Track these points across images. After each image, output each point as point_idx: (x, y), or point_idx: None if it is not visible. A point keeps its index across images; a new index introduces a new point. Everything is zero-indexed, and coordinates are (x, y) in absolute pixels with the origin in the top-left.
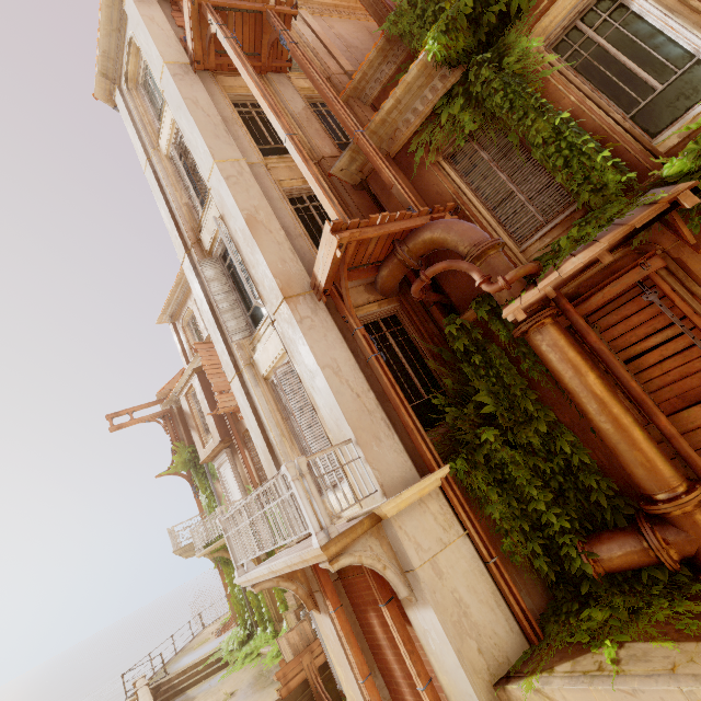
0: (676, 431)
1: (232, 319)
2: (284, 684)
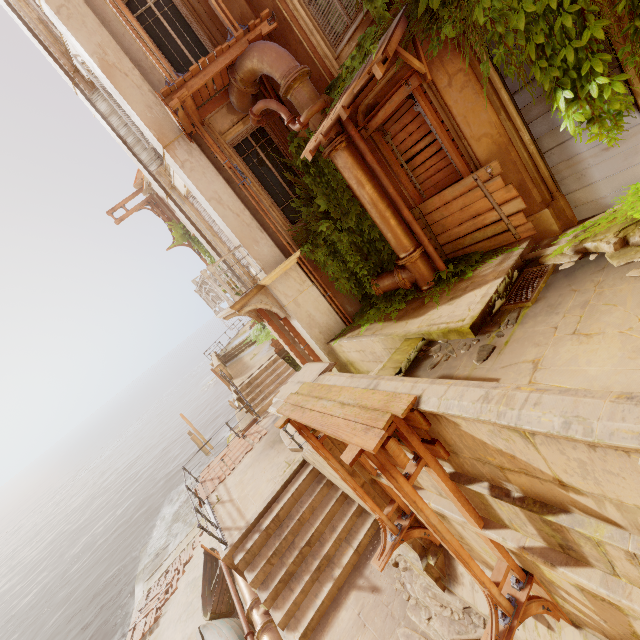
0: (412, 219)
1: (143, 151)
2: (276, 348)
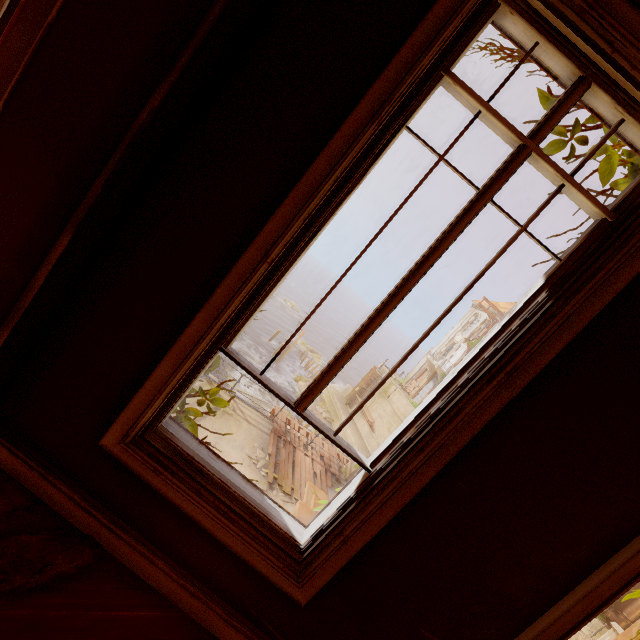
0: None
1: None
2: None
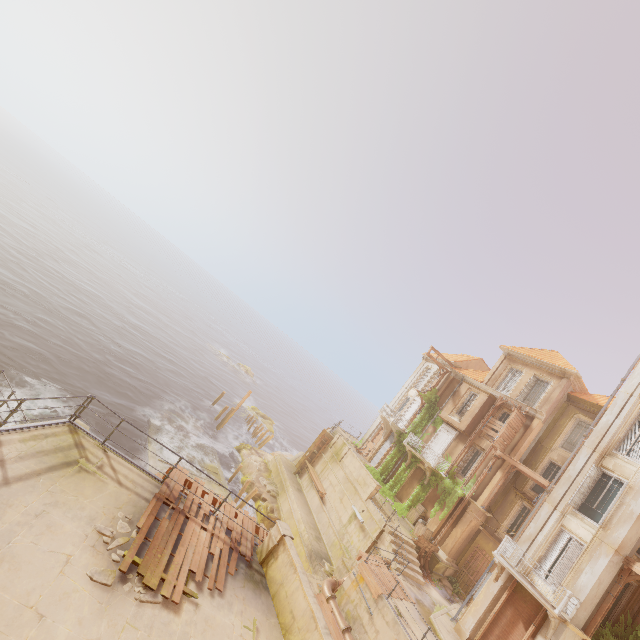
0: None
1: (578, 496)
2: (418, 540)
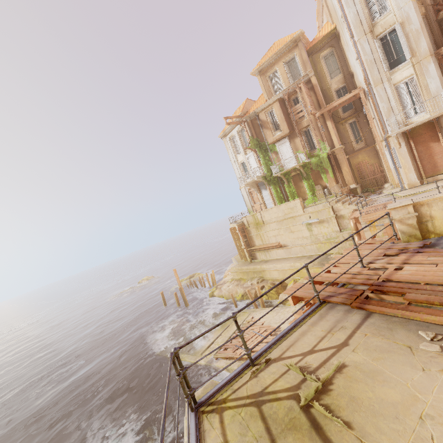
0: None
1: (385, 63)
2: (342, 192)
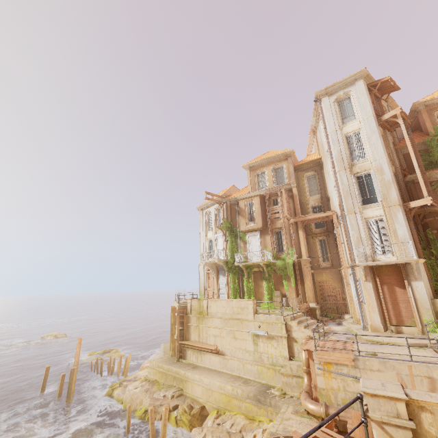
0: None
1: (359, 197)
2: (300, 309)
